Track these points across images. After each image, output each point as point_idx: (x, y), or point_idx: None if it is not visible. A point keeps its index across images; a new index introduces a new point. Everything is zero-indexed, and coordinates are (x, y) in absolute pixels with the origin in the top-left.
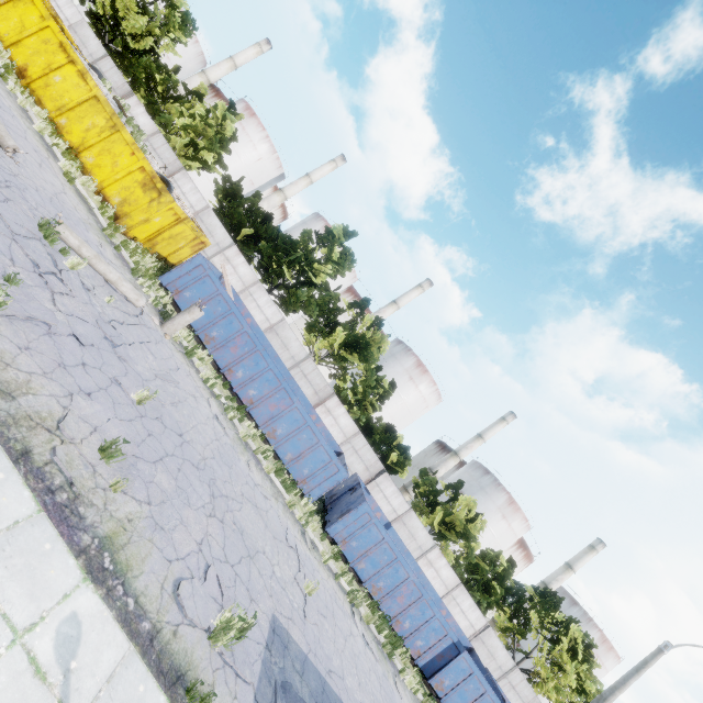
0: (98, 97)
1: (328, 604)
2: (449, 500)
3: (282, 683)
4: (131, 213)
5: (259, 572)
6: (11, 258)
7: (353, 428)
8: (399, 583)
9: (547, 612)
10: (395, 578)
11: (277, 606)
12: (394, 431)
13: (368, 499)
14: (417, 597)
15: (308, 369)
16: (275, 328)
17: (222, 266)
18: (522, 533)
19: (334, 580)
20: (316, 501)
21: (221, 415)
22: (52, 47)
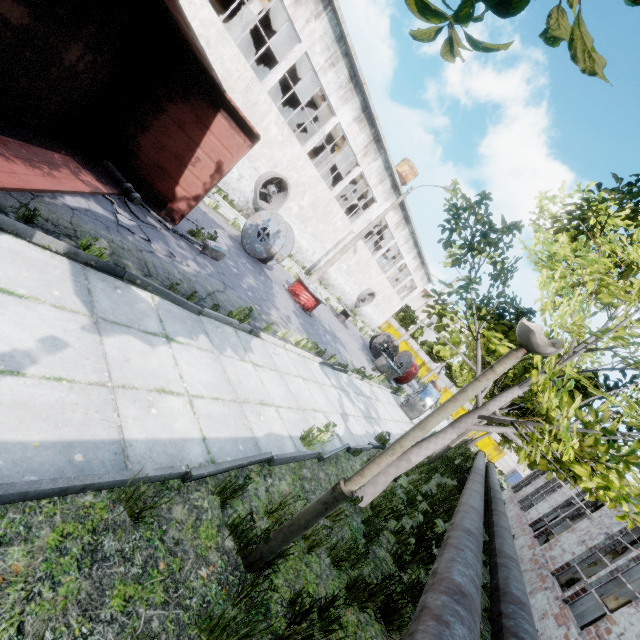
0: None
1: None
2: None
3: None
4: (492, 459)
5: None
6: None
7: None
8: None
9: None
10: None
11: None
12: None
13: None
14: None
15: None
16: None
17: (515, 466)
18: None
19: None
20: None
21: None
22: None
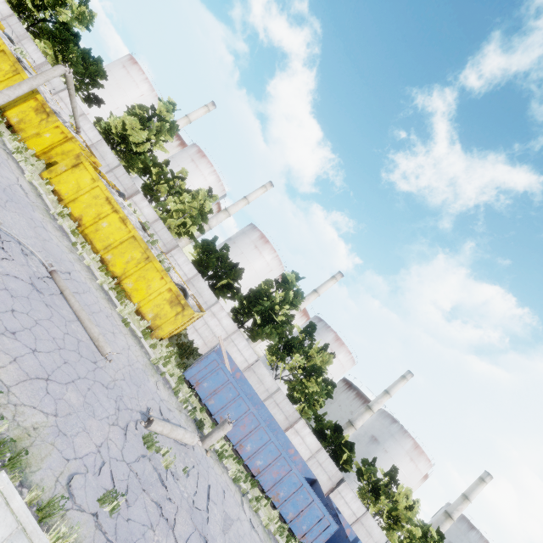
0: (135, 236)
1: None
2: (387, 483)
3: None
4: (162, 325)
5: None
6: (150, 523)
7: (316, 445)
8: None
9: None
10: None
11: None
12: (341, 430)
13: (339, 517)
14: None
15: (279, 399)
16: (252, 367)
17: (219, 338)
18: (426, 471)
19: None
20: None
21: (250, 513)
22: (100, 201)
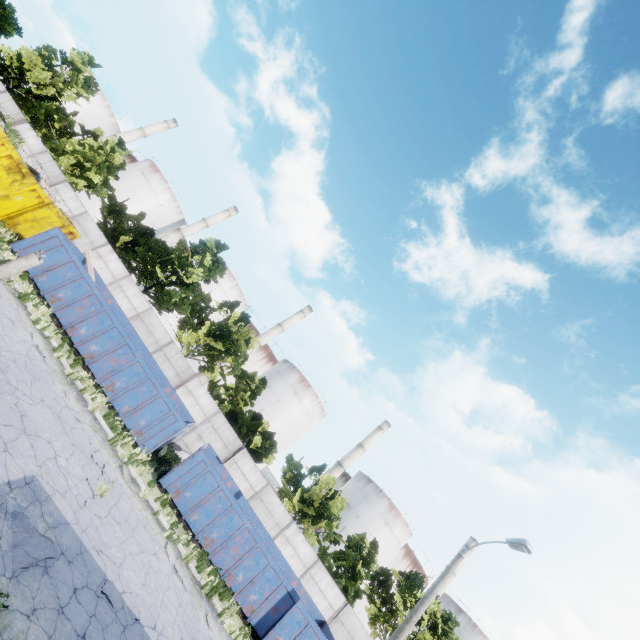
0: None
1: (131, 521)
2: (314, 485)
3: (15, 512)
4: None
5: (32, 446)
6: None
7: (213, 408)
8: (233, 533)
9: (409, 591)
10: (230, 527)
11: (44, 476)
12: (261, 418)
13: (219, 468)
14: (252, 545)
15: (171, 353)
16: (141, 316)
17: (86, 250)
18: (405, 539)
19: (152, 516)
20: (159, 465)
21: (46, 351)
22: None
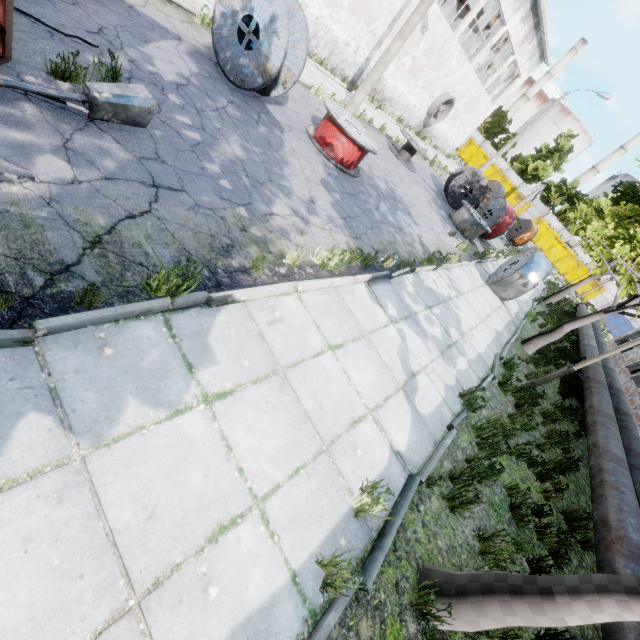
0: (571, 255)
1: None
2: None
3: None
4: (586, 296)
5: None
6: None
7: None
8: None
9: None
10: None
11: None
12: None
13: None
14: None
15: None
16: (634, 319)
17: None
18: None
19: None
20: None
21: None
22: (551, 239)
